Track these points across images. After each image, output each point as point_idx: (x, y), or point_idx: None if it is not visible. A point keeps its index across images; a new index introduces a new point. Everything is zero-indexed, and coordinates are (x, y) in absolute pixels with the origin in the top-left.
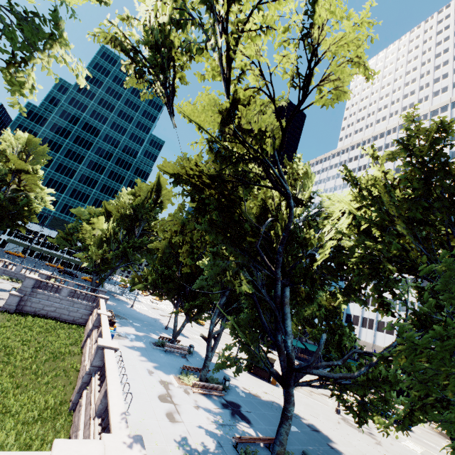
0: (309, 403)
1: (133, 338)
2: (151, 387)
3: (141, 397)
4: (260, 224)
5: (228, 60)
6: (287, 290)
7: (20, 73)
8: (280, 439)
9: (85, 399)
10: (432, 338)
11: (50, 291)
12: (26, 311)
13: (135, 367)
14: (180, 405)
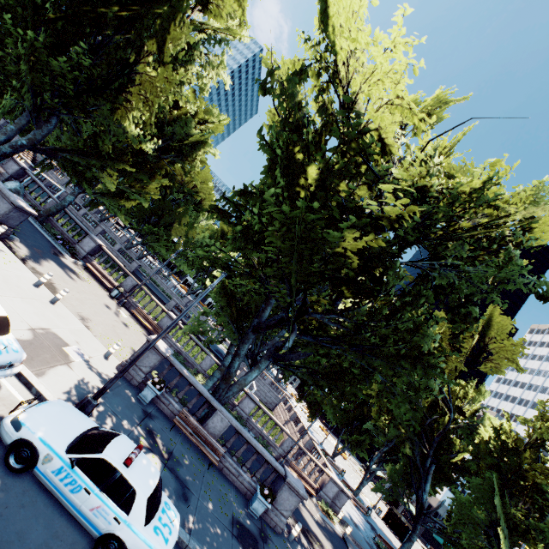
0: None
1: None
2: None
3: None
4: (429, 413)
5: None
6: (433, 466)
7: None
8: (402, 548)
9: (302, 462)
10: (465, 500)
11: (260, 376)
12: None
13: None
14: None
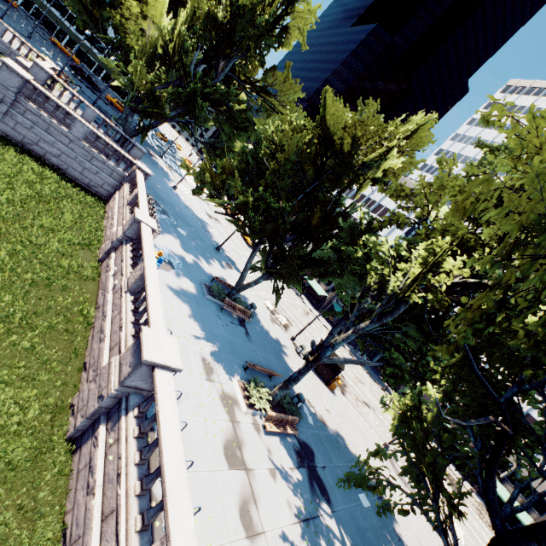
0: (362, 429)
1: (179, 267)
2: (213, 421)
3: (202, 457)
4: None
5: None
6: None
7: None
8: None
9: (103, 466)
10: None
11: (51, 116)
12: (6, 135)
13: (187, 356)
14: (253, 472)
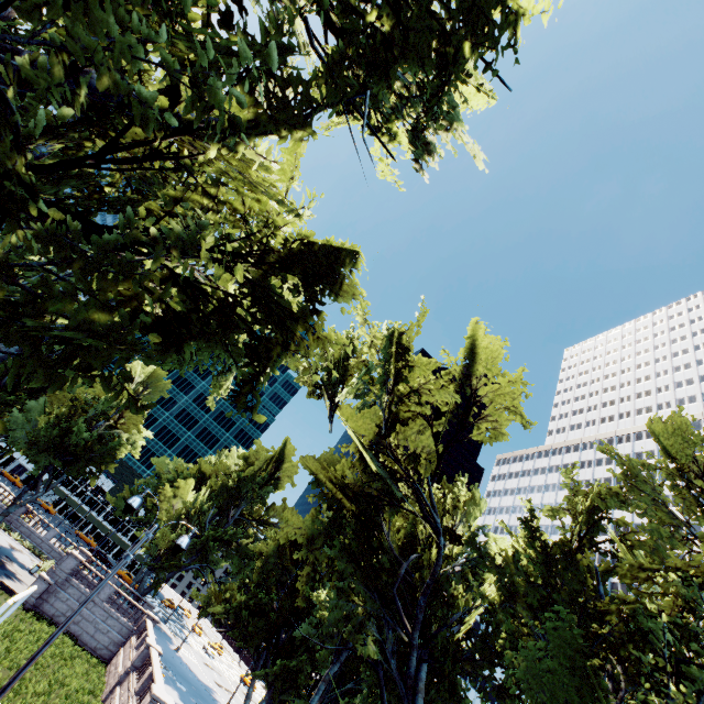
0: None
1: None
2: None
3: None
4: (404, 556)
5: (389, 410)
6: (424, 668)
7: (222, 379)
8: None
9: None
10: None
11: (87, 586)
12: (43, 612)
13: None
14: None
